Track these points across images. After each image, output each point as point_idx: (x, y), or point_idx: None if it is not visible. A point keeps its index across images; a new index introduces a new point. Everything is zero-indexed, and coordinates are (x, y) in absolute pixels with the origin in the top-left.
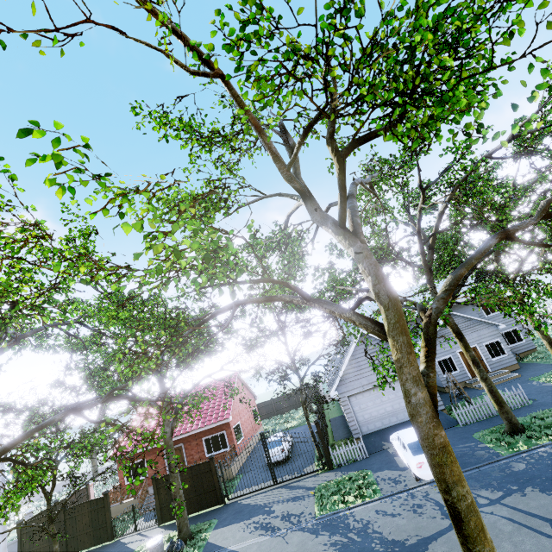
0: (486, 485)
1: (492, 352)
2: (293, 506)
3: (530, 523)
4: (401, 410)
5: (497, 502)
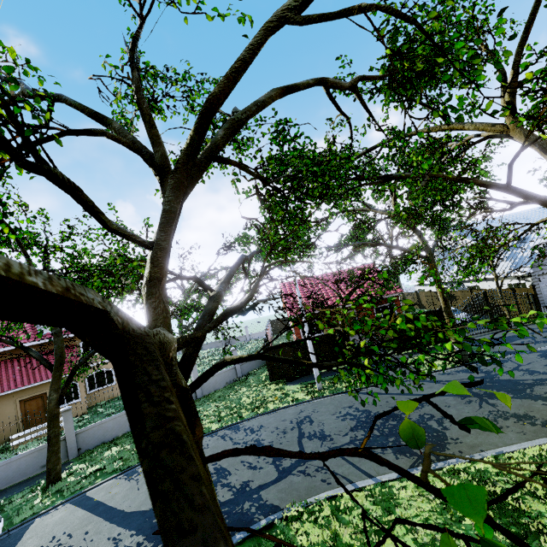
0: None
1: None
2: None
3: None
4: None
5: None
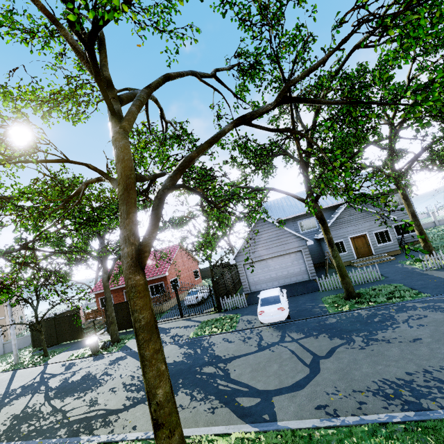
0: (299, 330)
1: (380, 239)
2: (182, 331)
3: (302, 355)
4: (282, 277)
5: (295, 341)
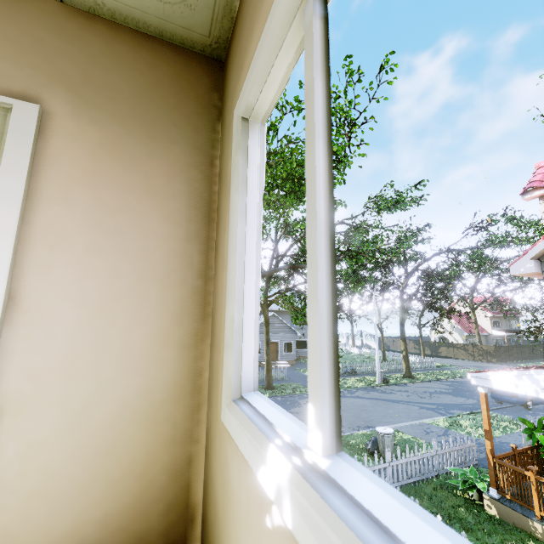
0: None
1: (286, 348)
2: None
3: None
4: None
5: None
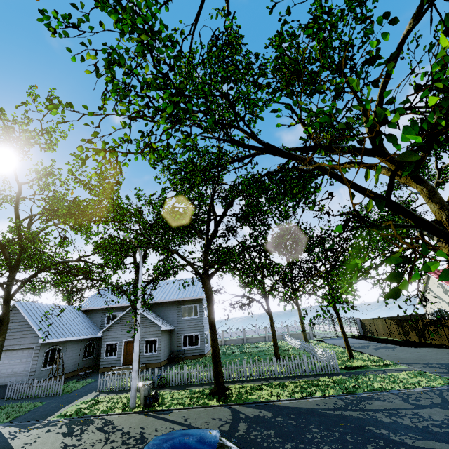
0: None
1: (148, 348)
2: None
3: None
4: (5, 375)
5: None
